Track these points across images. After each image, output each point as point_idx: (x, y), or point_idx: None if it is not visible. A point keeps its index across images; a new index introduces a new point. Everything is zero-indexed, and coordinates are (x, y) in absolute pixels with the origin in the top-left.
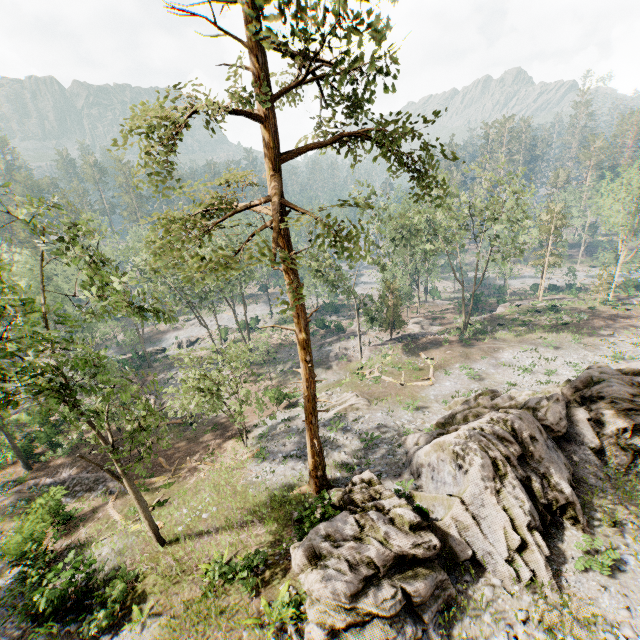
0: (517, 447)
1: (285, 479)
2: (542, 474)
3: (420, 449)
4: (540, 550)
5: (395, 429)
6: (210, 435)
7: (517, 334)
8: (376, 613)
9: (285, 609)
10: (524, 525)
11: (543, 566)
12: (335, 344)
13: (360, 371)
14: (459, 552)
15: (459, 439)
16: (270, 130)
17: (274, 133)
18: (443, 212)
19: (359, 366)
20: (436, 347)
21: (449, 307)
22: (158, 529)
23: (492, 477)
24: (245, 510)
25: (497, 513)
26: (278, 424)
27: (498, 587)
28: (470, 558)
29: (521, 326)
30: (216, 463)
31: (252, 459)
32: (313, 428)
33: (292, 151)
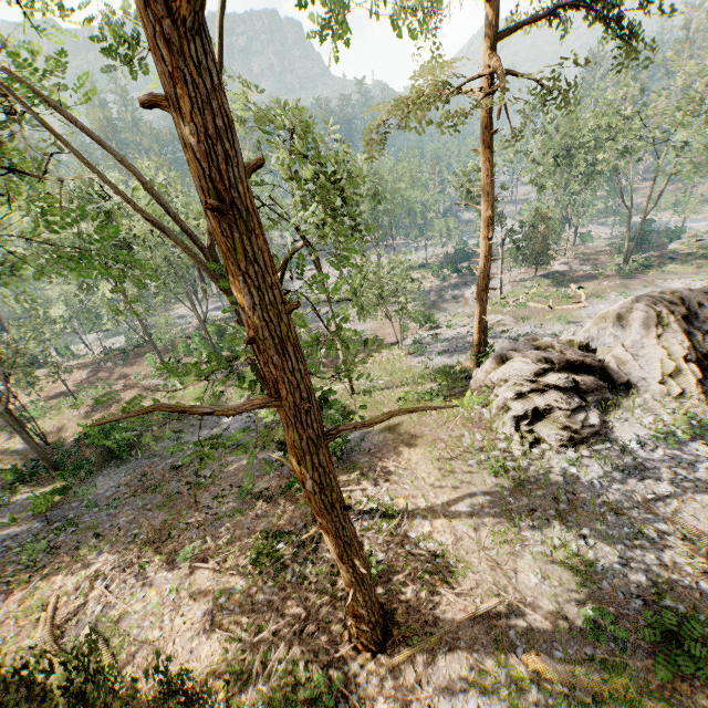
0: (682, 309)
1: (444, 363)
2: (704, 332)
3: (578, 332)
4: (692, 374)
5: (545, 336)
6: (361, 348)
7: (691, 267)
8: (553, 385)
9: (475, 398)
10: (680, 358)
11: (693, 384)
12: (470, 284)
13: (503, 300)
14: (616, 378)
15: (624, 305)
16: (493, 10)
17: (496, 12)
18: (619, 120)
19: (501, 297)
20: (589, 280)
21: (605, 249)
22: (351, 381)
23: (655, 325)
24: (415, 378)
25: (655, 351)
26: (425, 338)
27: (648, 399)
28: (625, 383)
29: (698, 259)
30: (376, 359)
31: (409, 356)
32: (483, 305)
33: (507, 29)
